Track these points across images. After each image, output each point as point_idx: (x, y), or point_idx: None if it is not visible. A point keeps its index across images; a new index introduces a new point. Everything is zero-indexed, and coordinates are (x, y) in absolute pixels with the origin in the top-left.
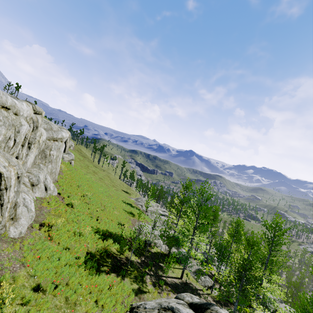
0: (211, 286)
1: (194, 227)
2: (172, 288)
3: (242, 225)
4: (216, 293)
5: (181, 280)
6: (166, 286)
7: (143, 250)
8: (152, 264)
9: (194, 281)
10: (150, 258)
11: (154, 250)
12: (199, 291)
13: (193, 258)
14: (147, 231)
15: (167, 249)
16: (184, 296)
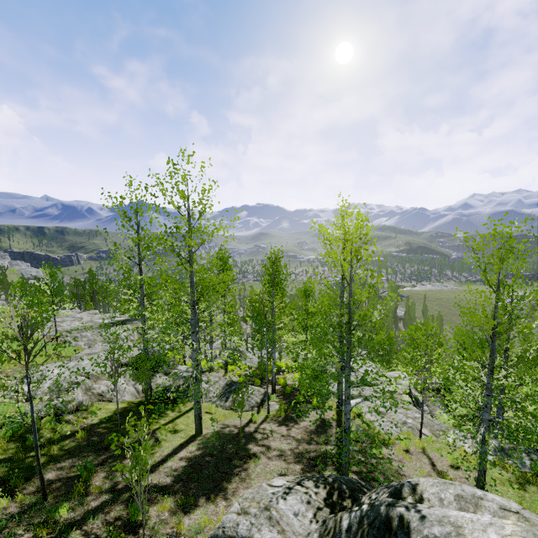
0: (263, 400)
1: (191, 290)
2: (183, 489)
3: (282, 257)
4: (275, 404)
5: (201, 437)
6: (160, 506)
7: (50, 443)
8: (97, 463)
9: (228, 415)
10: (84, 450)
11: (99, 416)
12: (247, 428)
13: (209, 371)
14: (62, 378)
15: (141, 389)
16: (239, 532)
